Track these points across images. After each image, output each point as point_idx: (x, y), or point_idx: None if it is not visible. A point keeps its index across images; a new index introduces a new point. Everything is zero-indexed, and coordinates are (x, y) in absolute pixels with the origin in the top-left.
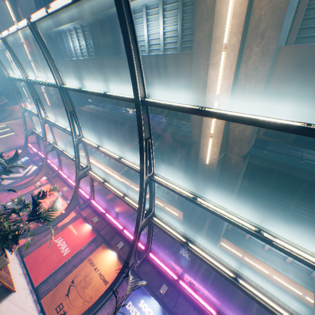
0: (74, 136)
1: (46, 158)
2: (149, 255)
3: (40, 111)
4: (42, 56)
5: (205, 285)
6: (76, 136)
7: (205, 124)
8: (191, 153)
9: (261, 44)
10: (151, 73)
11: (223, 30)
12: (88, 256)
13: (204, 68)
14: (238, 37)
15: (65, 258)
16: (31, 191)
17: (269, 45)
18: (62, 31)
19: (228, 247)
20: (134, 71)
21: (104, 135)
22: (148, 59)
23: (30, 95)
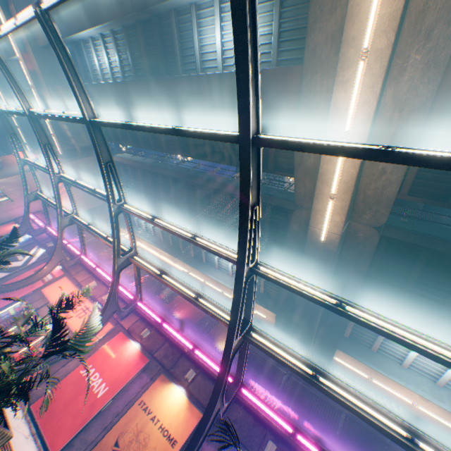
0: (112, 202)
1: (60, 237)
2: (241, 391)
3: (50, 163)
4: (49, 79)
5: (335, 437)
6: (115, 201)
7: (322, 179)
8: (292, 224)
9: (424, 48)
10: (228, 101)
11: (363, 27)
12: (138, 396)
13: (323, 90)
14: (389, 37)
15: (100, 402)
16: (37, 289)
17: (439, 49)
18: (81, 40)
19: (346, 364)
20: (246, 83)
21: (147, 198)
22: (224, 80)
23: (30, 139)
